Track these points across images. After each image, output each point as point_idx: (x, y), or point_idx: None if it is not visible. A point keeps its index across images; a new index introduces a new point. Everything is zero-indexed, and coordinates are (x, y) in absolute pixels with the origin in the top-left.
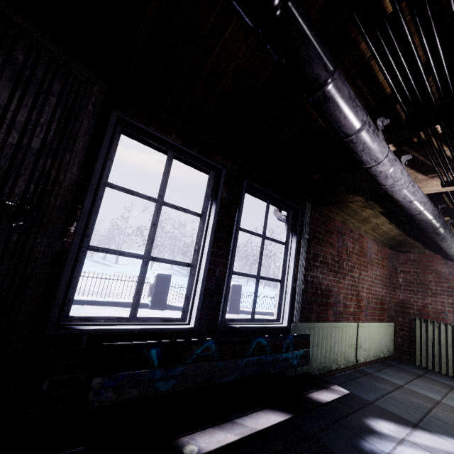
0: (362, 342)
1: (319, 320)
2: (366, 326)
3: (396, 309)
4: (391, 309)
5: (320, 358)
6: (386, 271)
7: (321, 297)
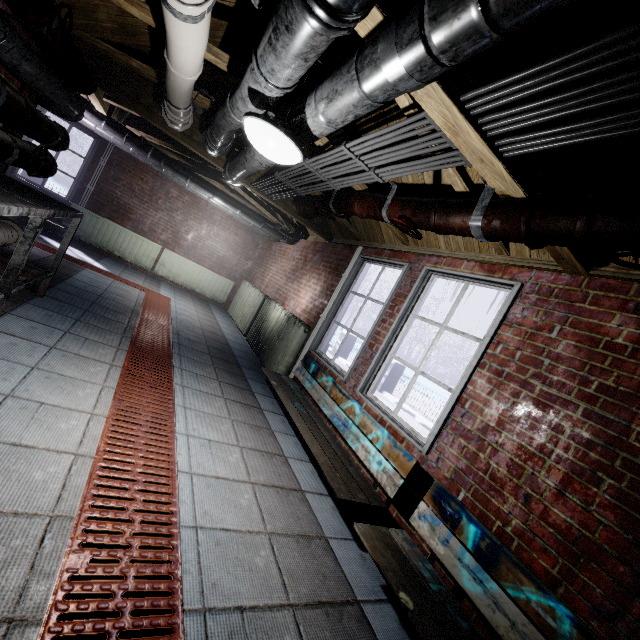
0: (166, 264)
1: (112, 221)
2: (178, 257)
3: (243, 275)
4: (236, 272)
5: (102, 240)
6: (240, 240)
7: (118, 208)
